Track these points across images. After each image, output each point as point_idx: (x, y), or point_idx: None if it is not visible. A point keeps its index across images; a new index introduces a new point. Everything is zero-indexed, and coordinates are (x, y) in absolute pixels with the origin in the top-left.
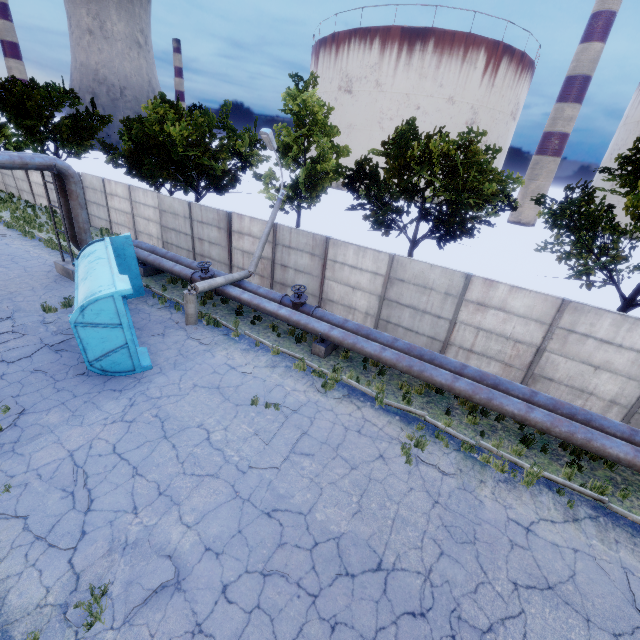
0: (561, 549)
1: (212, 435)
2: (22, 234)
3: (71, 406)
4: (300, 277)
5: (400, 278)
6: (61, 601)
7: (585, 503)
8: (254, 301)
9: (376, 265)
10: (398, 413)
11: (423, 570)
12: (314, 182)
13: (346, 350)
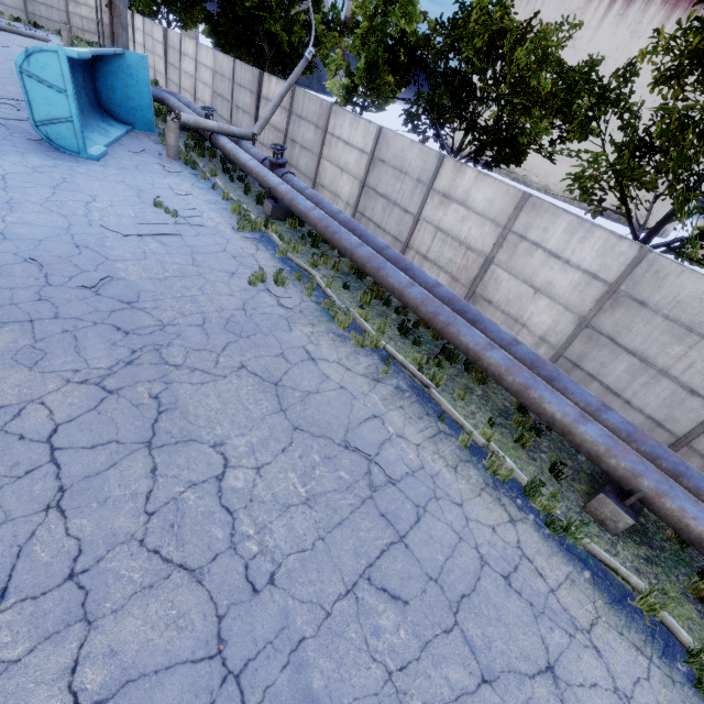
0: (328, 380)
1: (95, 203)
2: None
3: (3, 148)
4: (303, 155)
5: (382, 158)
6: None
7: (408, 381)
8: (234, 151)
9: (365, 140)
10: (294, 267)
11: (167, 322)
12: (376, 73)
13: (294, 217)
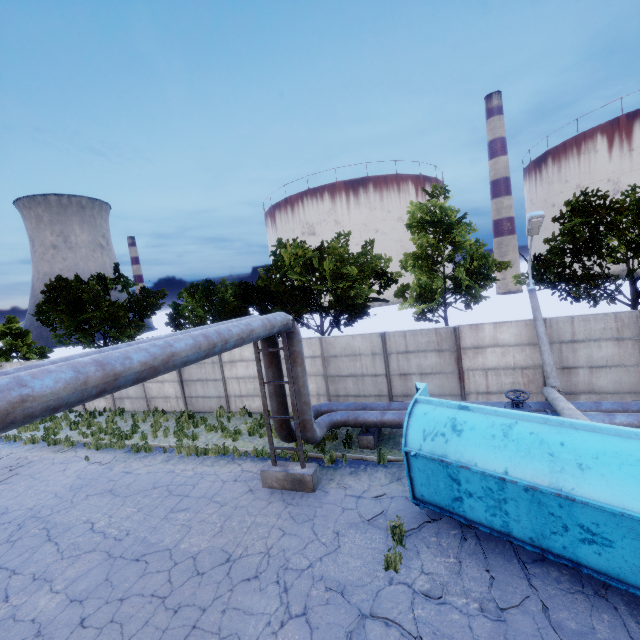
0: None
1: None
2: (132, 450)
3: None
4: (601, 375)
5: None
6: None
7: None
8: None
9: None
10: None
11: None
12: (476, 278)
13: None
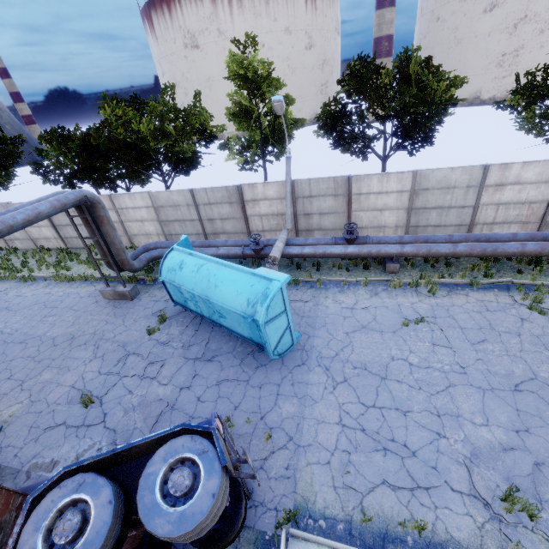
0: None
1: (410, 360)
2: (21, 281)
3: (287, 393)
4: (326, 218)
5: (424, 188)
6: (487, 516)
7: None
8: (318, 251)
9: (401, 184)
10: (492, 287)
11: None
12: (280, 135)
13: (412, 259)
